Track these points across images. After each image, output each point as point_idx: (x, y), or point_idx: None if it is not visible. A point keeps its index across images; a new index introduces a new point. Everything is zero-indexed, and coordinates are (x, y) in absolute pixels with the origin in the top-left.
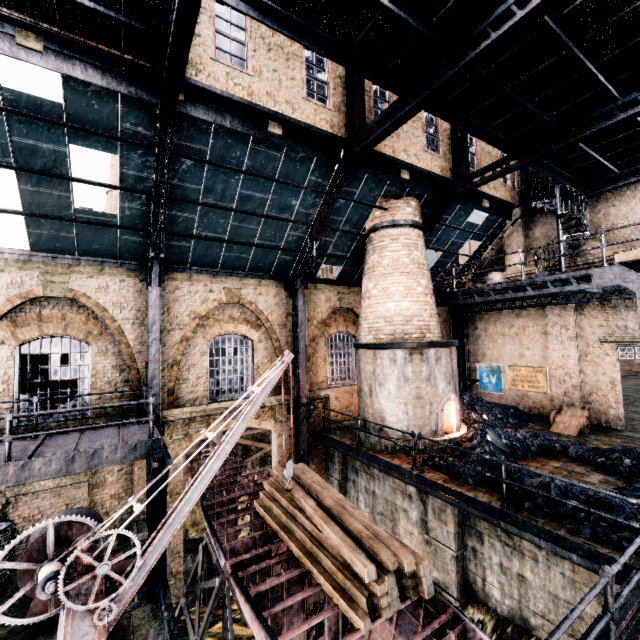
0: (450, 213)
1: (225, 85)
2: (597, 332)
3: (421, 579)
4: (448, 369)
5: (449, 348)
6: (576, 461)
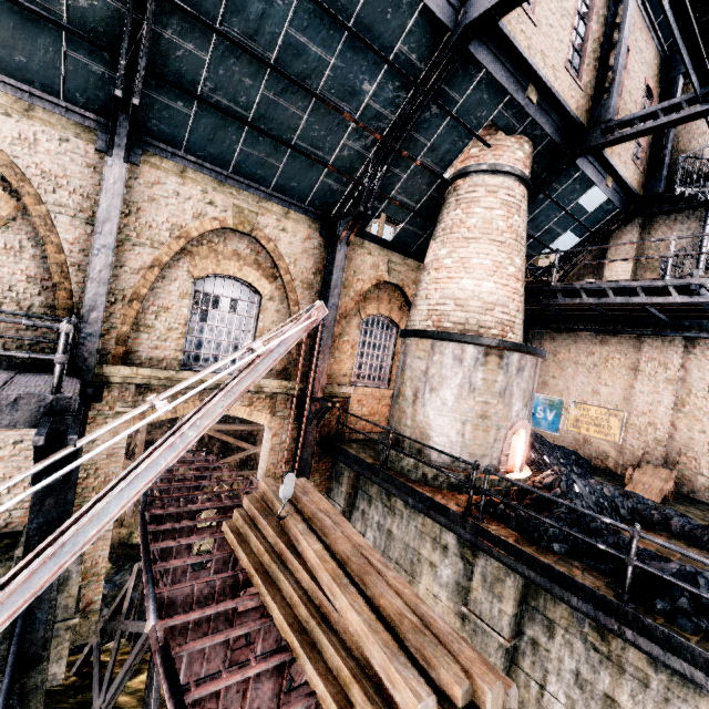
0: (563, 182)
1: None
2: (707, 378)
3: None
4: (529, 386)
5: (536, 358)
6: (683, 539)
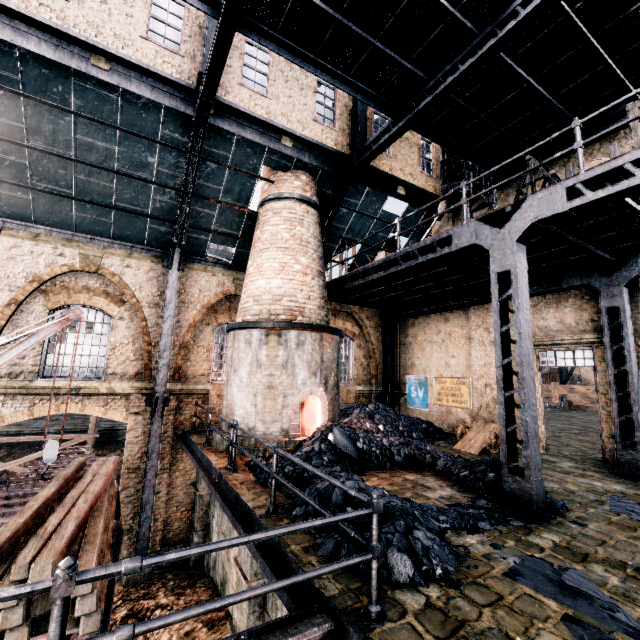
0: (358, 197)
1: (26, 3)
2: None
3: (76, 601)
4: (315, 357)
5: (319, 333)
6: (440, 475)
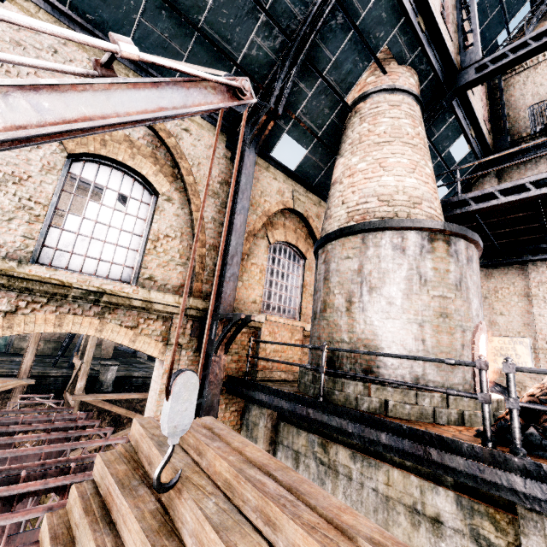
0: (439, 127)
1: None
2: None
3: None
4: (478, 282)
5: (477, 251)
6: None
